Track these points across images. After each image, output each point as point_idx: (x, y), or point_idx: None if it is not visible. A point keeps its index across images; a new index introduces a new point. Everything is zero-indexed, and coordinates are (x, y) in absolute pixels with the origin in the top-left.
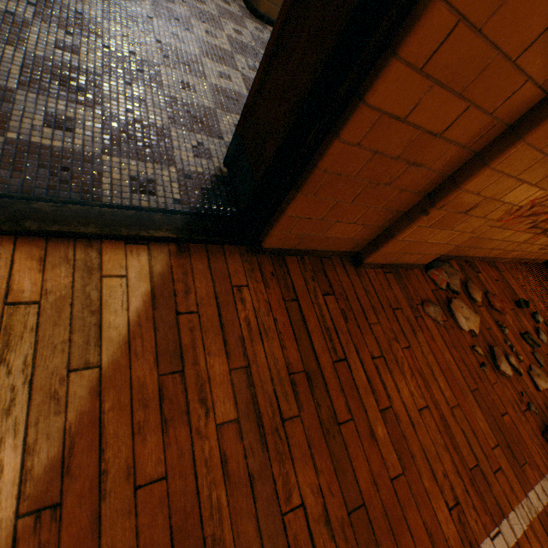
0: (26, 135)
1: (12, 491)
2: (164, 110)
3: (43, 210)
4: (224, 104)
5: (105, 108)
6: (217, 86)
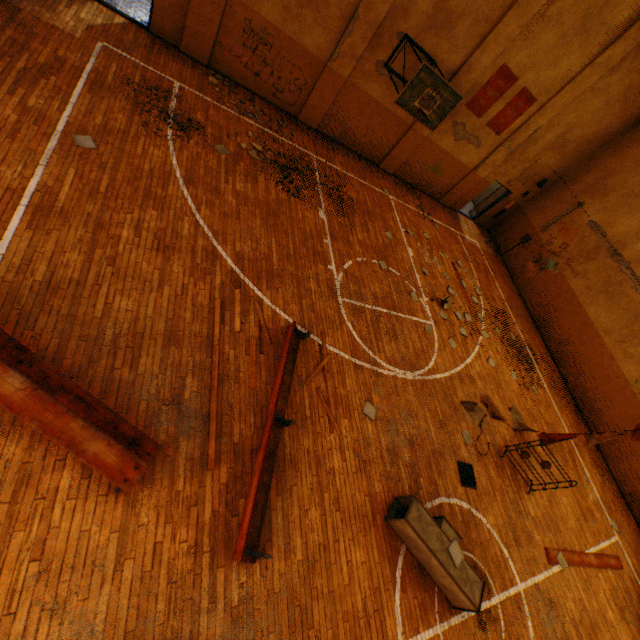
0: None
1: (101, 23)
2: (140, 7)
3: (109, 5)
4: None
5: (125, 1)
6: None
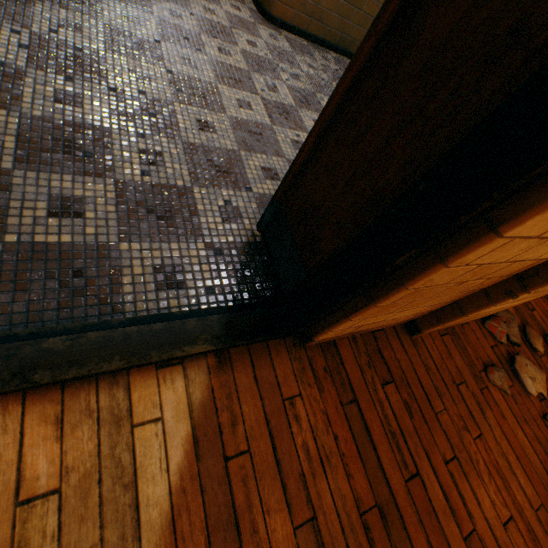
0: (28, 233)
1: None
2: (184, 164)
3: (55, 349)
4: (248, 141)
5: (118, 174)
6: (237, 118)
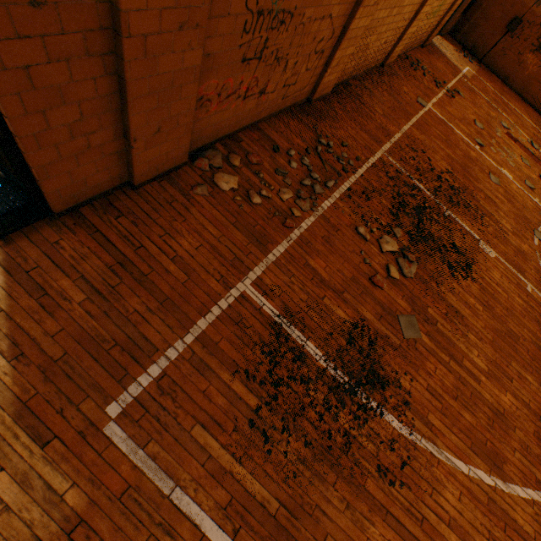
0: None
1: (1, 358)
2: None
3: None
4: None
5: None
6: None
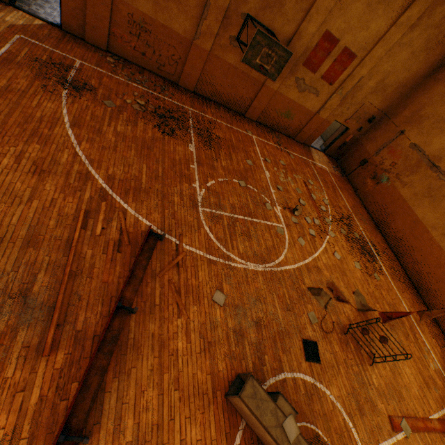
0: (33, 9)
1: (22, 24)
2: (58, 16)
3: (32, 13)
4: None
5: (46, 11)
6: None
